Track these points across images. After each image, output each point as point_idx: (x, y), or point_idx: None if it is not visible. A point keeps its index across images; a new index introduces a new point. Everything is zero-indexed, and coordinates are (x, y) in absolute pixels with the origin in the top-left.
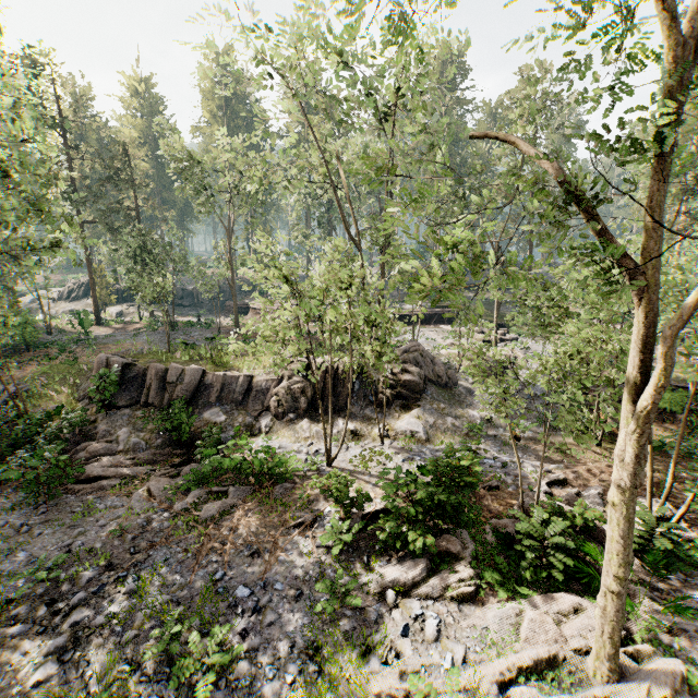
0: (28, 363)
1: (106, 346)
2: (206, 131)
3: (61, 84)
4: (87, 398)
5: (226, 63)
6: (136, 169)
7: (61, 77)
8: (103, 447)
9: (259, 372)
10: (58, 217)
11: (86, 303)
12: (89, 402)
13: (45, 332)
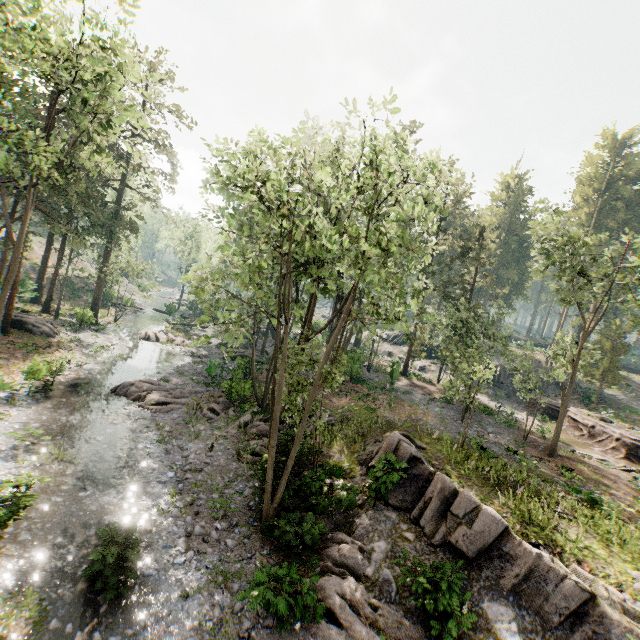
0: (344, 394)
1: (401, 403)
2: (570, 214)
3: (453, 184)
4: (366, 465)
5: (622, 147)
6: (488, 249)
7: (456, 179)
8: (353, 555)
9: (605, 590)
10: (414, 291)
11: (401, 350)
12: (366, 474)
13: (366, 367)
